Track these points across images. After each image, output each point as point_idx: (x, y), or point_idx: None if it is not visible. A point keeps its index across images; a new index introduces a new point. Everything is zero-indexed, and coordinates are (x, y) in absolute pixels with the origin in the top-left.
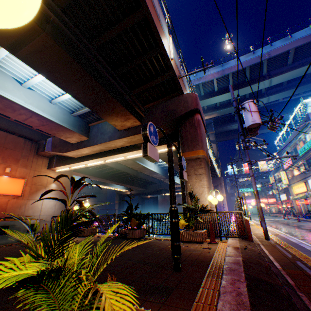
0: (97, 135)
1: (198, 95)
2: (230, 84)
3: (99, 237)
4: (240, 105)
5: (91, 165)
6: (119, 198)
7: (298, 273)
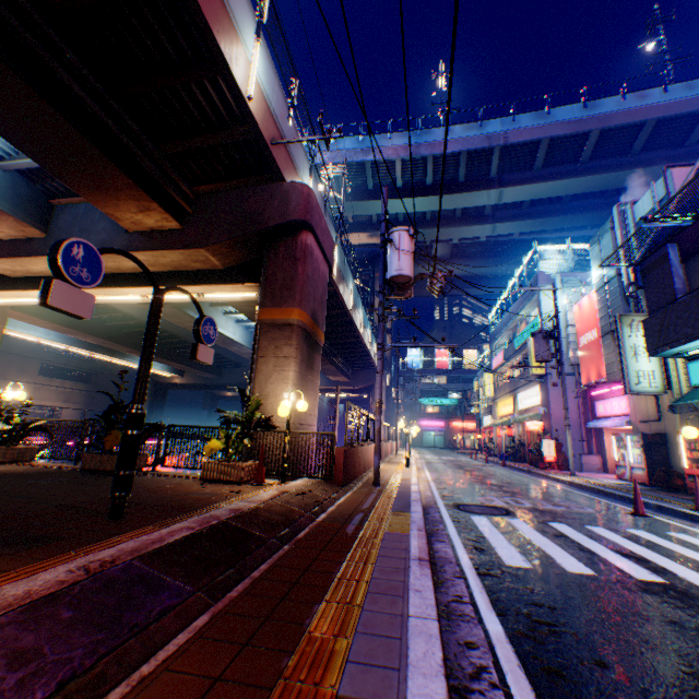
0: (71, 231)
1: (363, 186)
2: (428, 180)
3: (34, 467)
4: (388, 233)
5: None
6: (154, 392)
7: (332, 527)
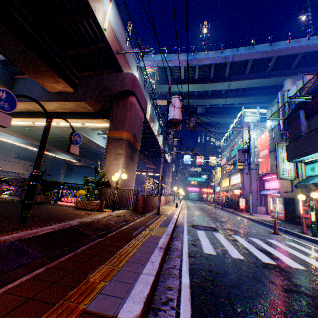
0: (23, 91)
1: (166, 78)
2: (196, 77)
3: None
4: (170, 98)
5: (18, 124)
6: (67, 168)
7: (127, 231)
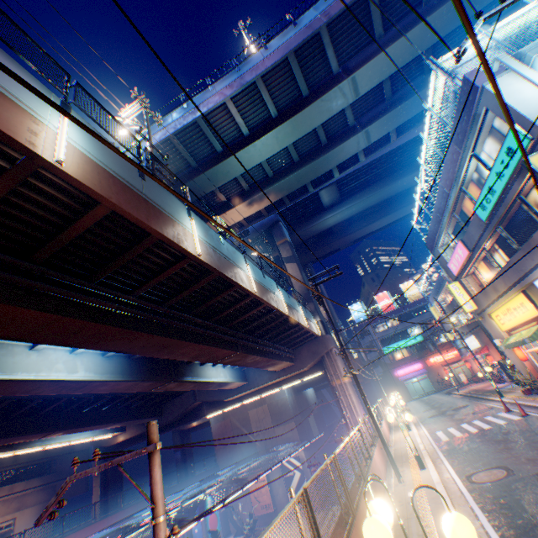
0: None
1: (213, 153)
2: (272, 111)
3: None
4: None
5: None
6: (103, 460)
7: None
